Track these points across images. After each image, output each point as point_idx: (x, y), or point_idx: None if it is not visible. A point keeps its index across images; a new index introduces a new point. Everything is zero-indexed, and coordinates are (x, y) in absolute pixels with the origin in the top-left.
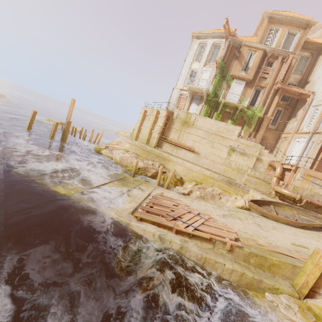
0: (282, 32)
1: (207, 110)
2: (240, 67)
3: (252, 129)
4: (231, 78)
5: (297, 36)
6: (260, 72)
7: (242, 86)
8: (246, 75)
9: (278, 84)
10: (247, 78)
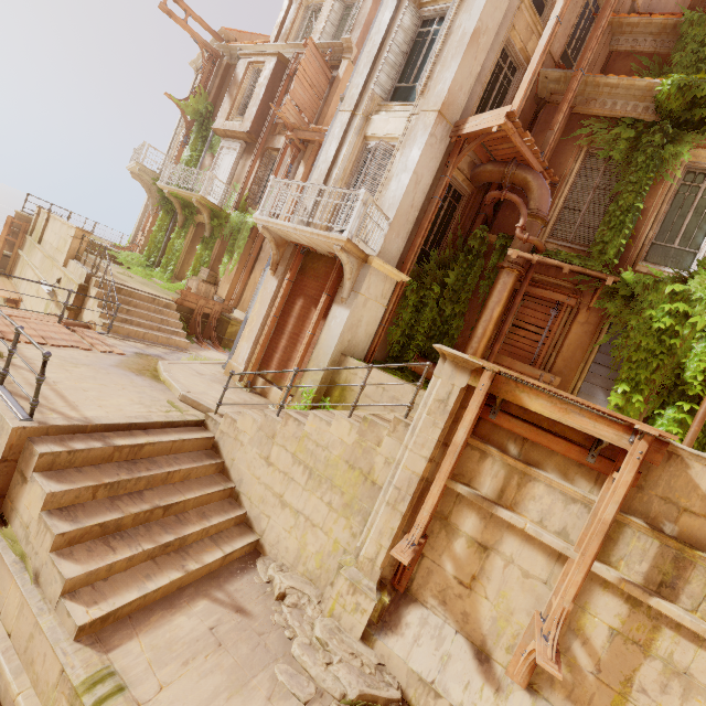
0: (326, 6)
1: (161, 224)
2: (229, 108)
3: (233, 261)
4: (220, 140)
5: (358, 4)
6: (271, 111)
7: (235, 155)
8: (239, 124)
9: (292, 129)
10: (237, 129)
